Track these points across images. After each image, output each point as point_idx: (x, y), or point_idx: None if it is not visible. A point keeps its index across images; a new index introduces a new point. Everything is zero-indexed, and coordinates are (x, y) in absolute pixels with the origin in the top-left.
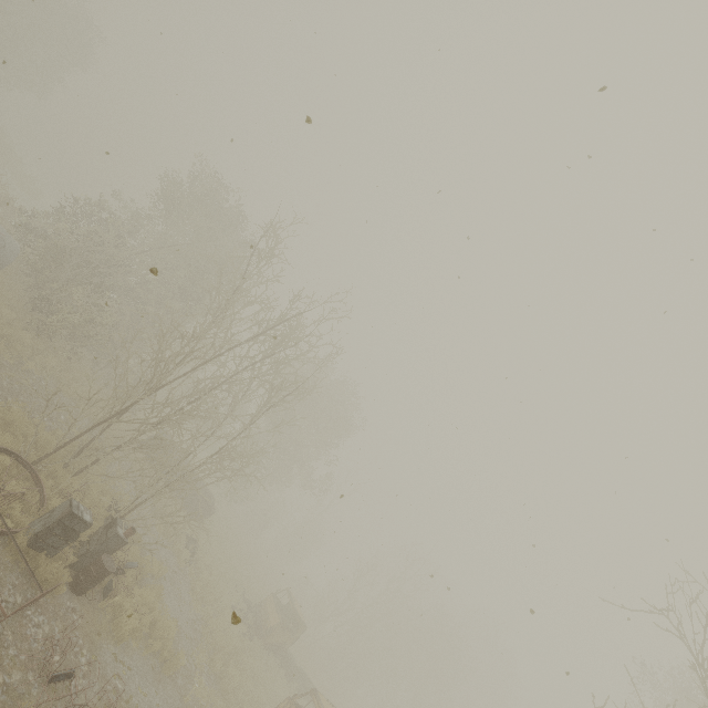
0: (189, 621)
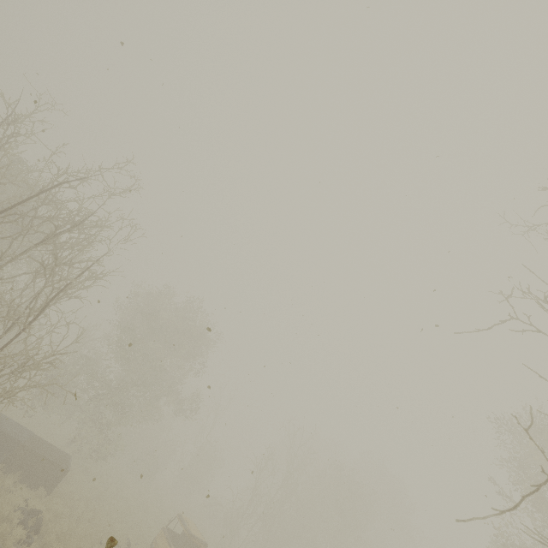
0: None
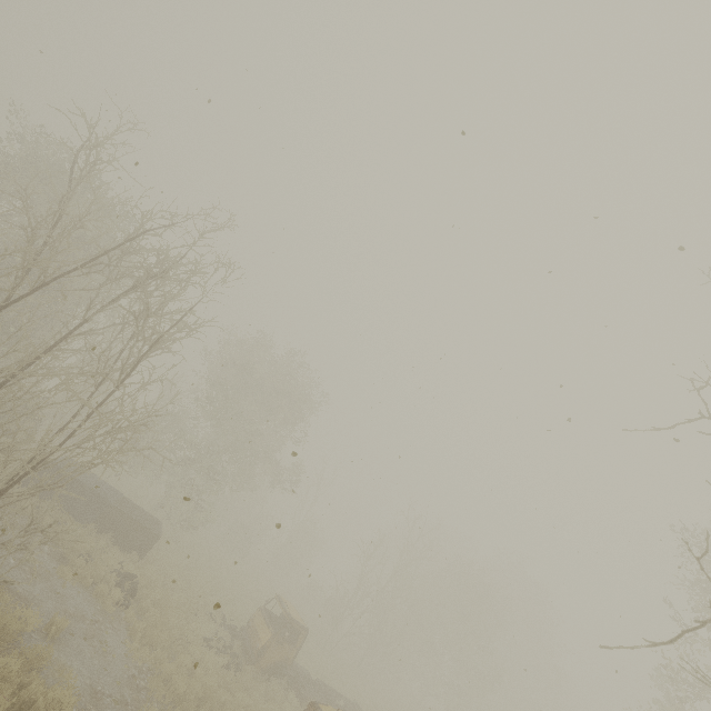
0: (123, 678)
